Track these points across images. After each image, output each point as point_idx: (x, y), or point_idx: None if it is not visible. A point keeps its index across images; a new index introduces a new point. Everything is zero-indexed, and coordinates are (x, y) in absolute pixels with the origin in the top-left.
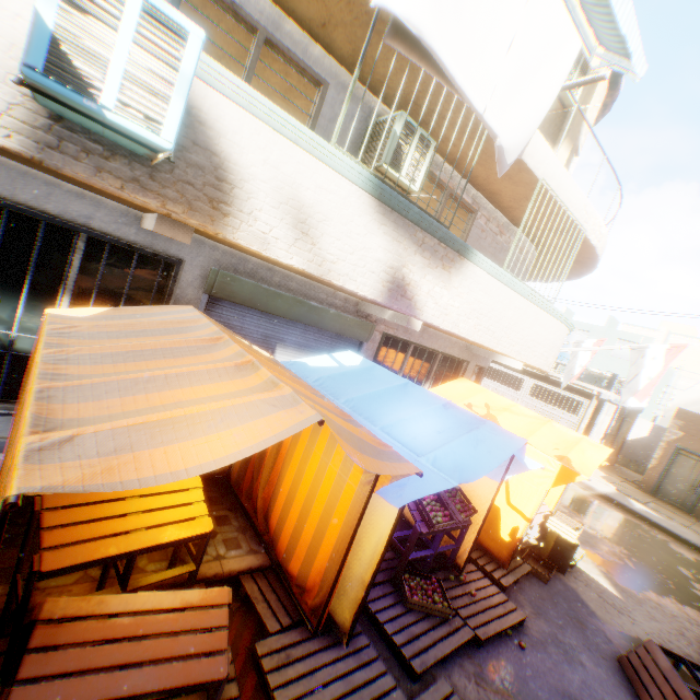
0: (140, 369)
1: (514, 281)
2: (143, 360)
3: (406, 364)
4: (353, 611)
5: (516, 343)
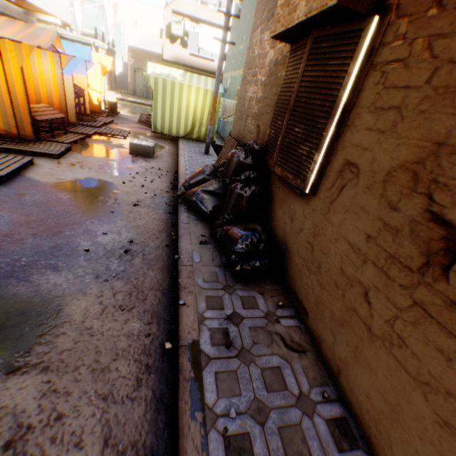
0: None
1: None
2: None
3: None
4: (75, 116)
5: (55, 8)
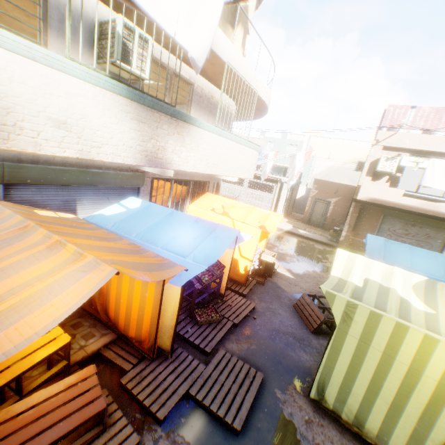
0: None
1: (223, 132)
2: None
3: (172, 193)
4: (171, 341)
5: (232, 168)
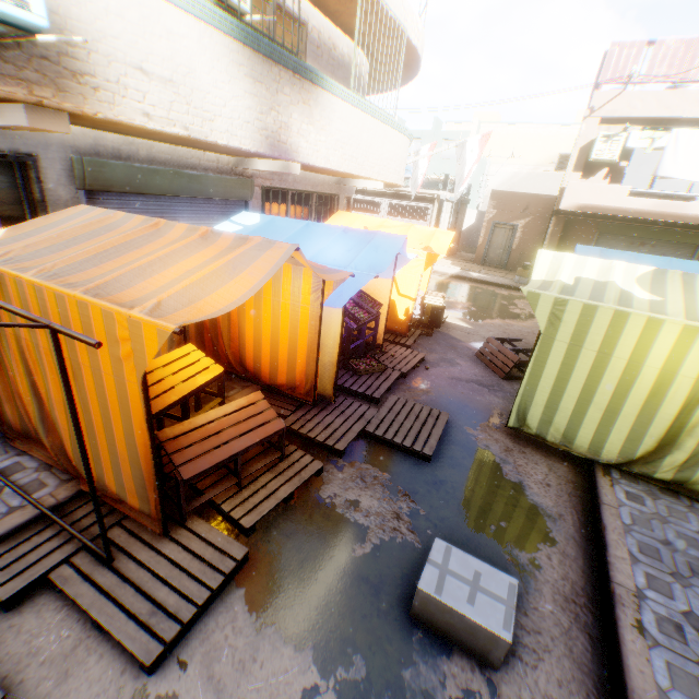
0: (124, 264)
1: (362, 103)
2: (116, 257)
3: (290, 213)
4: (332, 384)
5: (375, 165)
